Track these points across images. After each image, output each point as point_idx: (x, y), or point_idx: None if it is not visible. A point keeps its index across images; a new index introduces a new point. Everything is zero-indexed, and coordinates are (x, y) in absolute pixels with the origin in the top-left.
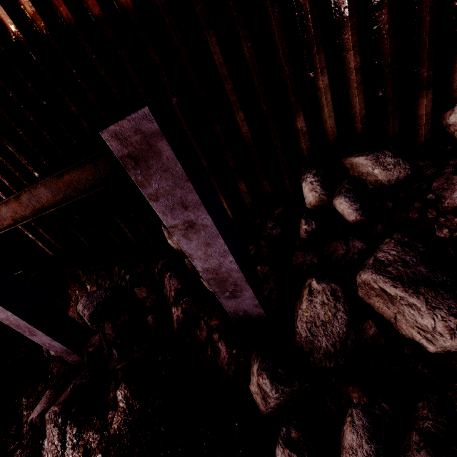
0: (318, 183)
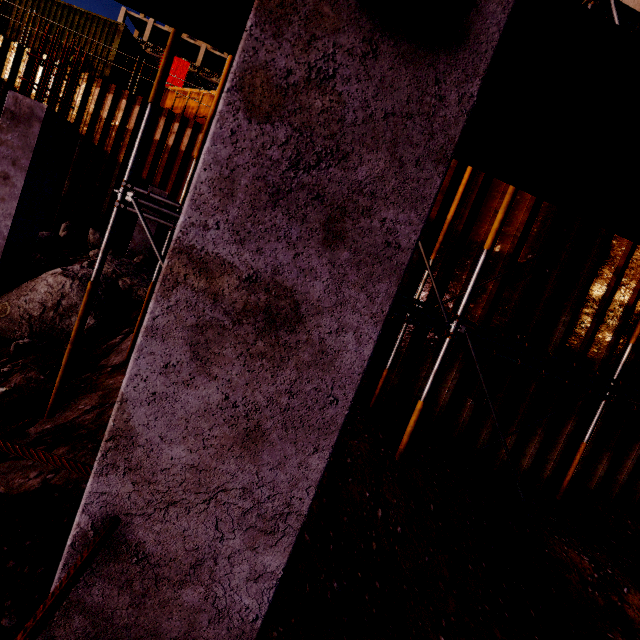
0: (69, 225)
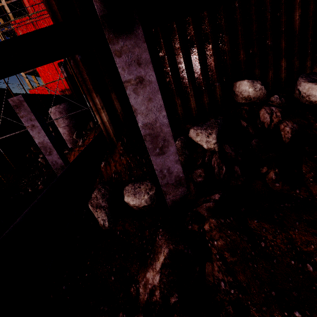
0: None
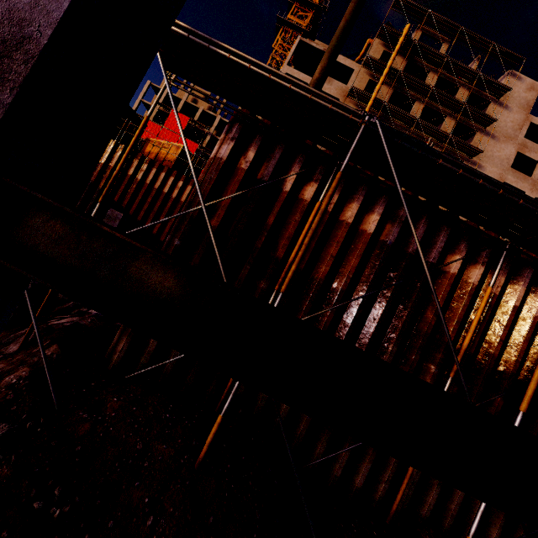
0: None
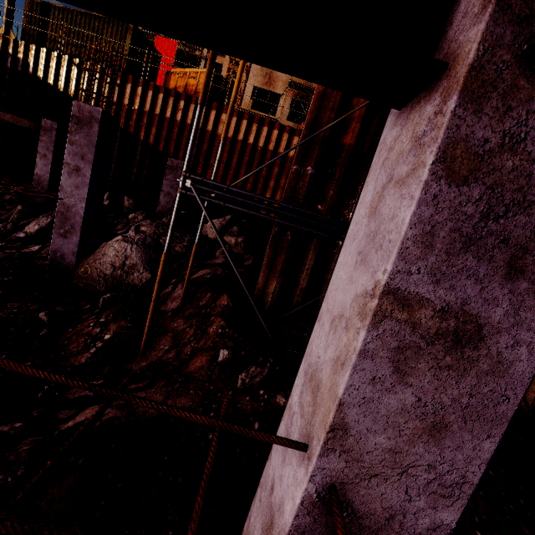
0: (109, 195)
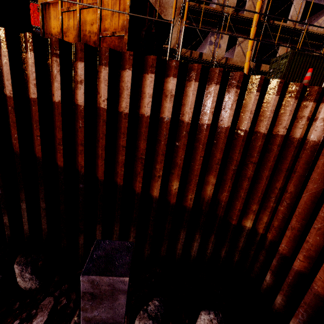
0: None
